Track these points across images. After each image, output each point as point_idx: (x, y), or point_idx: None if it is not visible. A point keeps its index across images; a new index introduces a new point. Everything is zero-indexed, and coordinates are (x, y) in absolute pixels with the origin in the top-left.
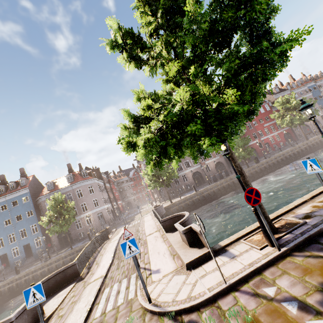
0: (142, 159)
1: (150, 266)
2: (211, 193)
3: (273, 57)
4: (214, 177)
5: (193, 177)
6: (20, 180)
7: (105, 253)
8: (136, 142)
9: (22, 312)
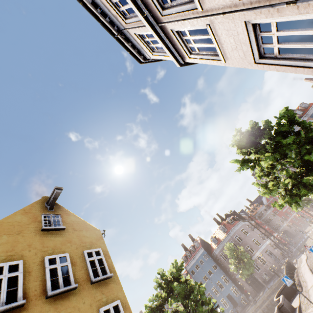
0: (284, 204)
1: None
2: None
3: (312, 160)
4: None
5: None
6: (194, 244)
7: (303, 274)
8: (280, 203)
9: (283, 302)
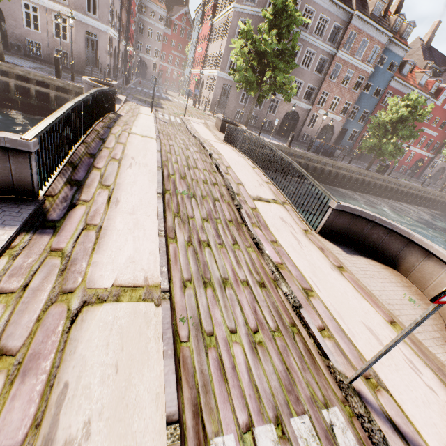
0: None
1: (417, 429)
2: (303, 165)
3: None
4: (321, 145)
5: (285, 116)
6: None
7: (129, 164)
8: None
9: None
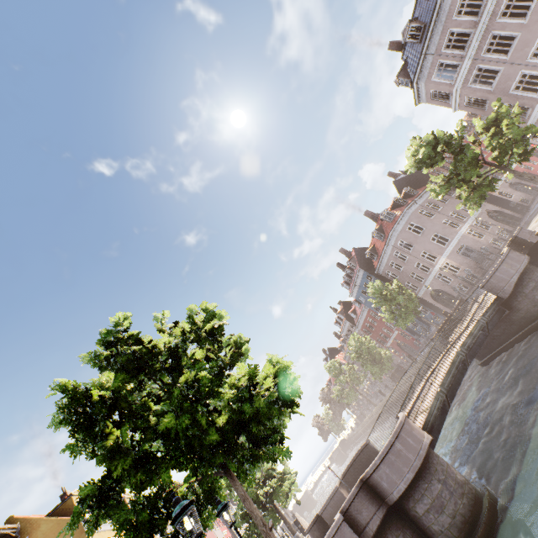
0: None
1: None
2: None
3: None
4: None
5: None
6: (348, 265)
7: None
8: None
9: (326, 507)
